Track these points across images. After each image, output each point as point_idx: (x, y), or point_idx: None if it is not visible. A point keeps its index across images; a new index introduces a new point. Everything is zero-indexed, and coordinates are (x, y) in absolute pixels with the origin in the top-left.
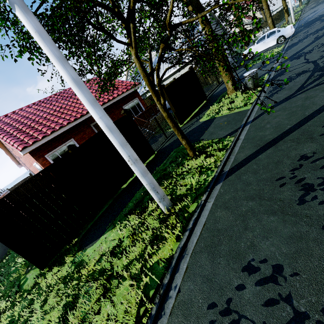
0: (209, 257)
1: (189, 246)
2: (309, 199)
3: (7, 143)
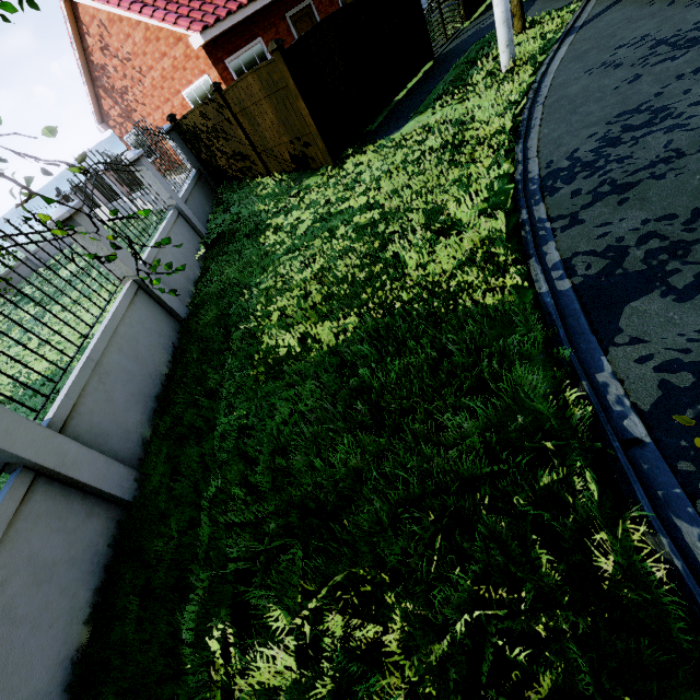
0: (578, 63)
1: (549, 72)
2: (677, 1)
3: (161, 20)
